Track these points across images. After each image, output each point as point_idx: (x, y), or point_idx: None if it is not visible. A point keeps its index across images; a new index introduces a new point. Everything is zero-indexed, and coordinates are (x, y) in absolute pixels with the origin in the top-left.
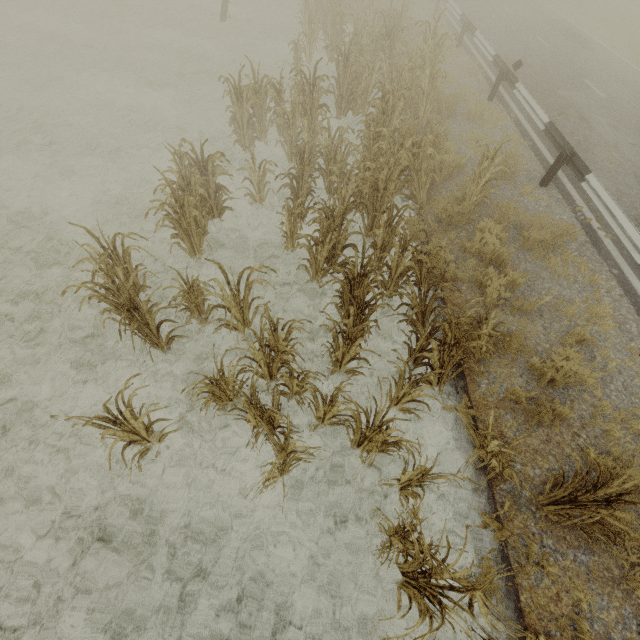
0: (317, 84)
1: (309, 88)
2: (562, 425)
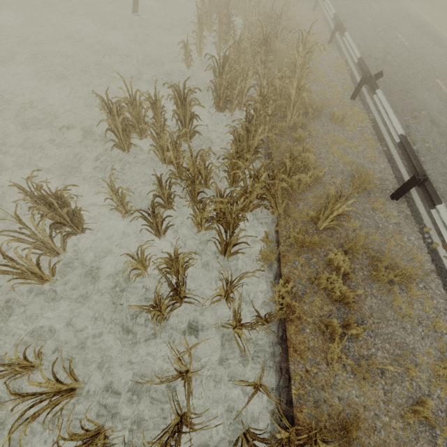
0: (187, 98)
1: (181, 100)
2: None
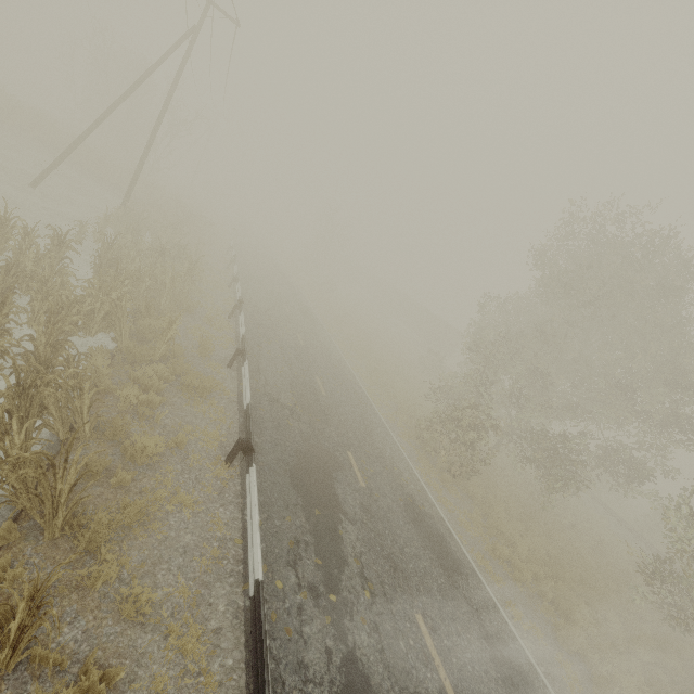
0: (67, 242)
1: (59, 242)
2: (122, 489)
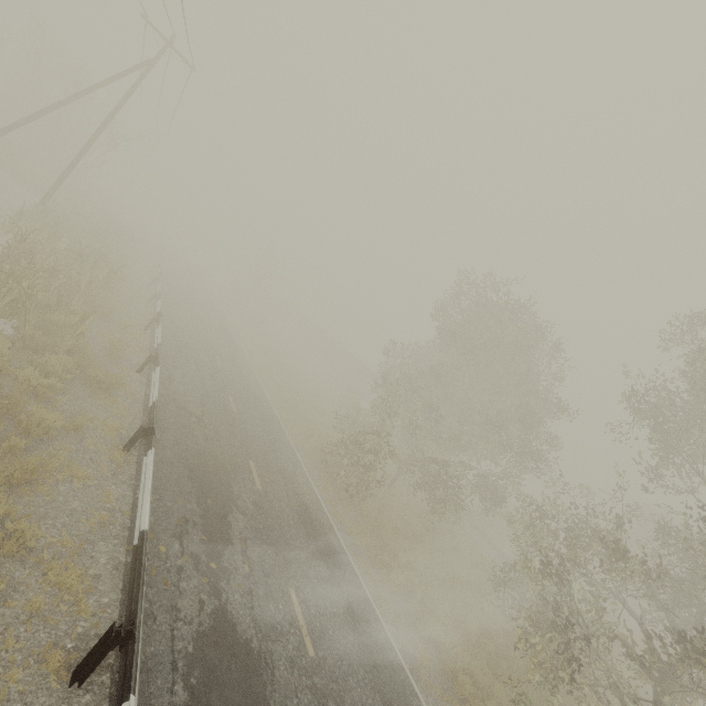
0: None
1: None
2: (12, 455)
